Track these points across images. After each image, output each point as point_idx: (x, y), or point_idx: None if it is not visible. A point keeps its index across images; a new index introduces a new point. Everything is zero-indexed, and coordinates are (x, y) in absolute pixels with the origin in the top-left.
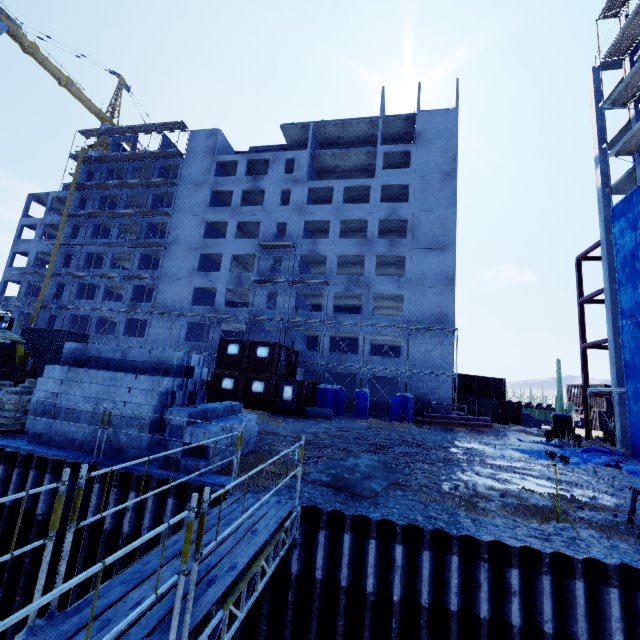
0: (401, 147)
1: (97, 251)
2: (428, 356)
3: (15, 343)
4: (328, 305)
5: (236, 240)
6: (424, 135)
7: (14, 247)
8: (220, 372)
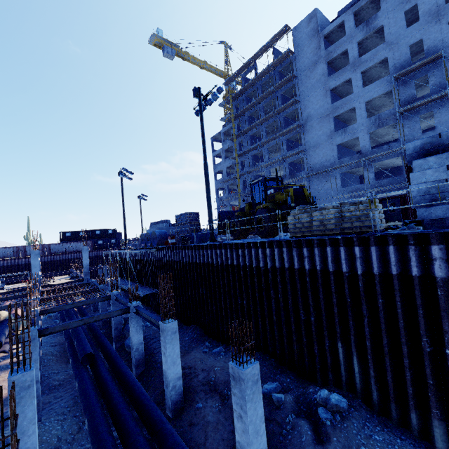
0: None
1: (257, 152)
2: None
3: (300, 188)
4: None
5: (364, 89)
6: None
7: (214, 170)
8: None
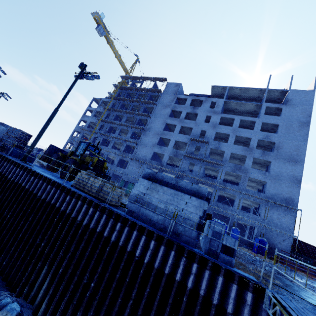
0: (277, 105)
1: (114, 126)
2: (277, 220)
3: (104, 161)
4: (221, 177)
5: (179, 134)
6: (292, 101)
7: (82, 118)
8: None
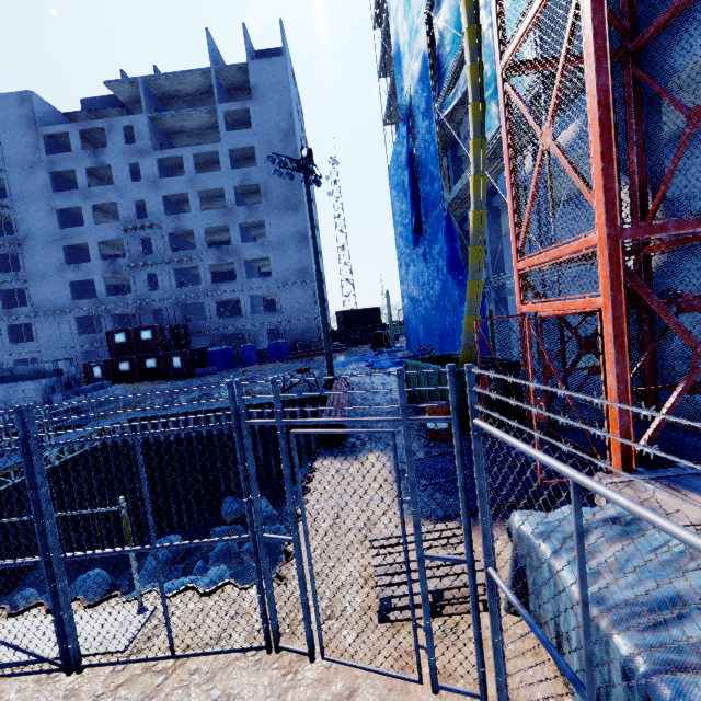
0: (239, 105)
1: None
2: (298, 306)
3: None
4: (206, 277)
5: (97, 226)
6: (259, 89)
7: None
8: (115, 359)
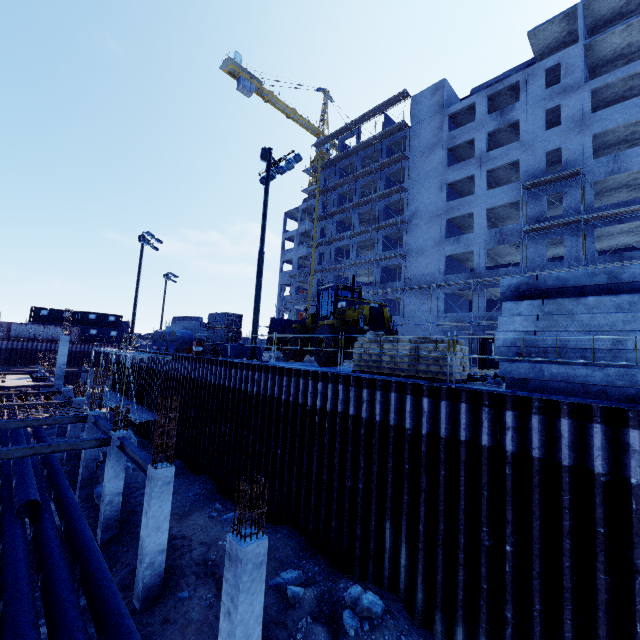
0: None
1: (343, 244)
2: None
3: (380, 307)
4: None
5: (488, 192)
6: None
7: (282, 257)
8: None
